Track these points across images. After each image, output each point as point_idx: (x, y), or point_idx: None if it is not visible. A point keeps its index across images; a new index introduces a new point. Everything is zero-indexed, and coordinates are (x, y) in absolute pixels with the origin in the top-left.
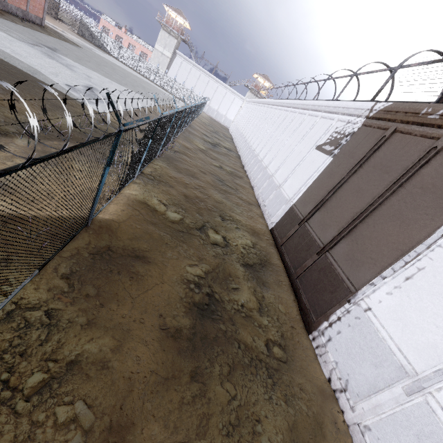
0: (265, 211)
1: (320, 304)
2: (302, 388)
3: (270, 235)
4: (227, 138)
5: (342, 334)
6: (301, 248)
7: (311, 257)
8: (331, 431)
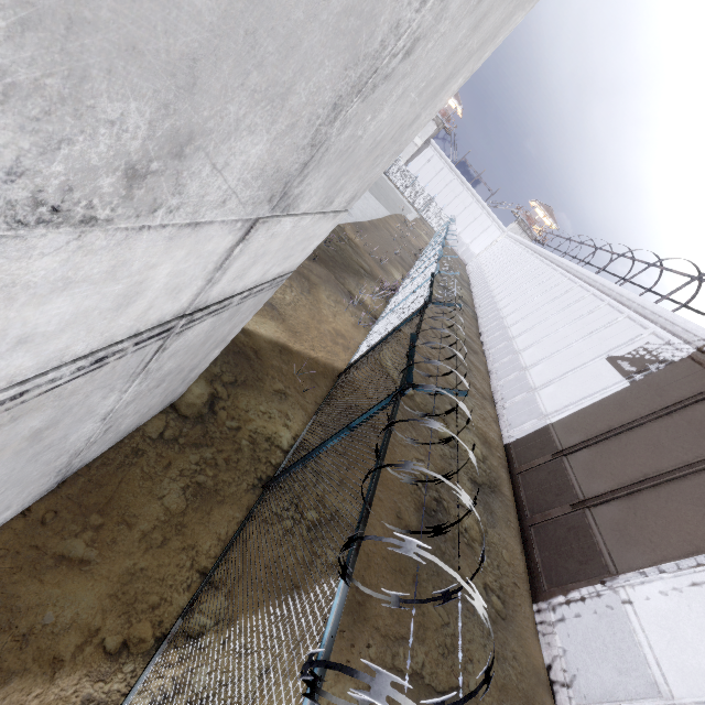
0: (502, 415)
1: (559, 572)
2: (517, 657)
3: (504, 453)
4: (463, 282)
5: (583, 619)
6: (548, 488)
7: (562, 506)
8: None
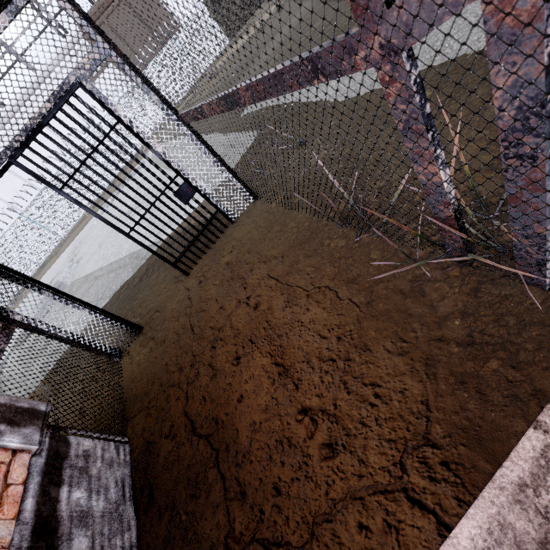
0: None
1: None
2: None
3: None
4: None
5: None
6: None
7: None
8: None
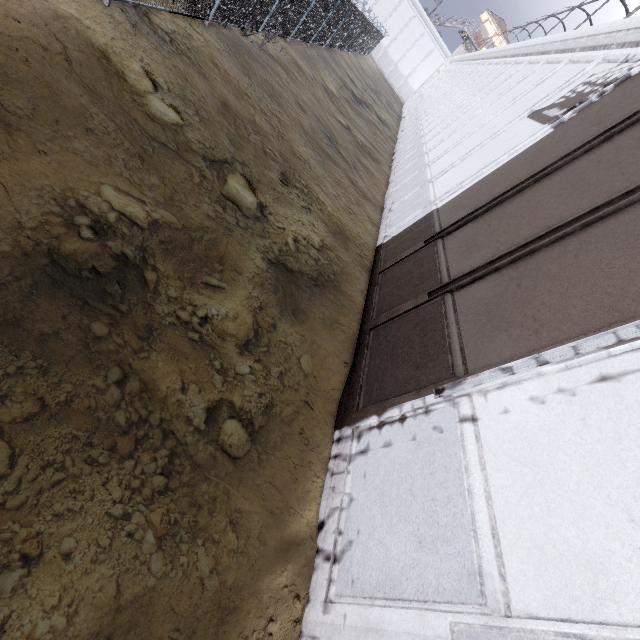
0: (386, 218)
1: (384, 383)
2: (235, 522)
3: (372, 254)
4: (391, 110)
5: (392, 451)
6: (408, 280)
7: (416, 297)
8: (246, 636)
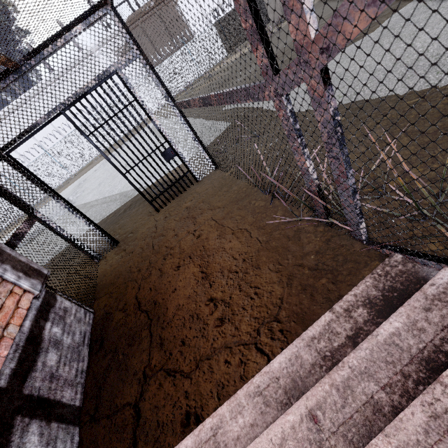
0: None
1: None
2: None
3: None
4: None
5: None
6: None
7: None
8: None
